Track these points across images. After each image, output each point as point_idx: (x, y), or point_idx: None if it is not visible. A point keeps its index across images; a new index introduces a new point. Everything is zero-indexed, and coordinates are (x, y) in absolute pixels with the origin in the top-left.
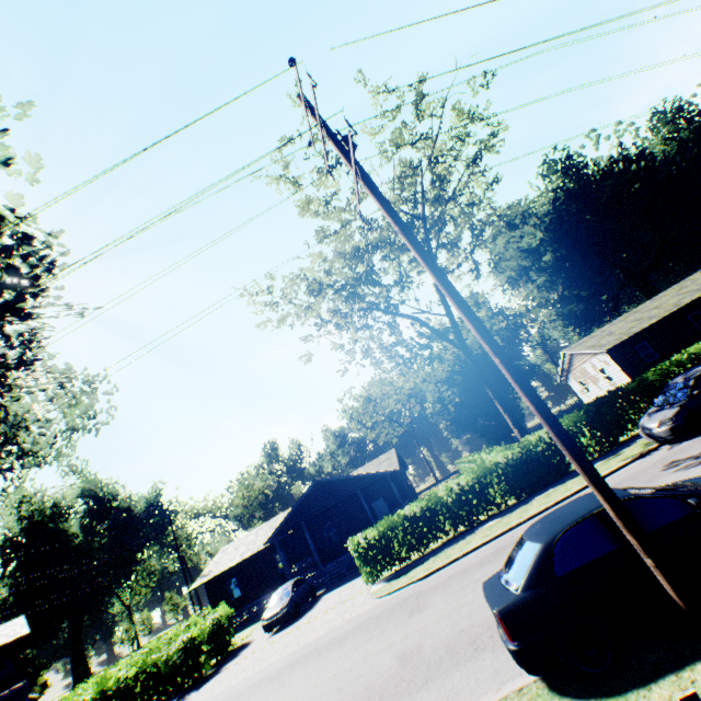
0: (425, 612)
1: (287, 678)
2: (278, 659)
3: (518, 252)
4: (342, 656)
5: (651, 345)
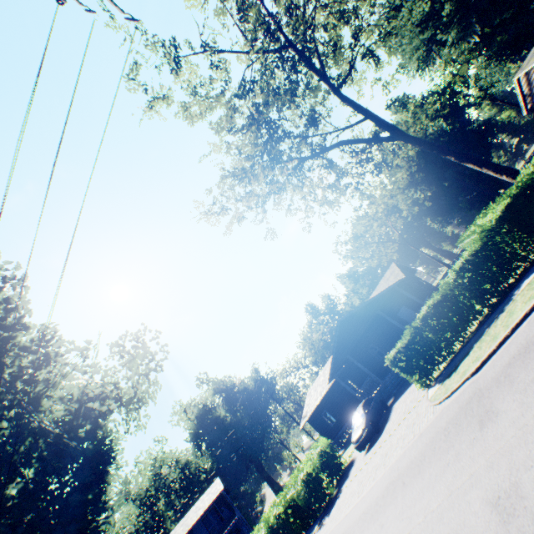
0: (499, 423)
1: (382, 516)
2: (373, 487)
3: (414, 29)
4: (424, 491)
5: None
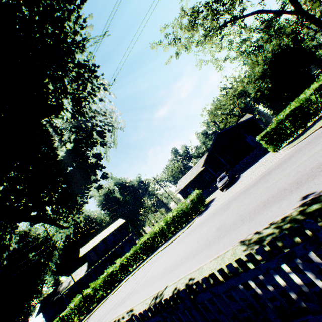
0: None
1: (266, 179)
2: (246, 185)
3: None
4: (301, 156)
5: None
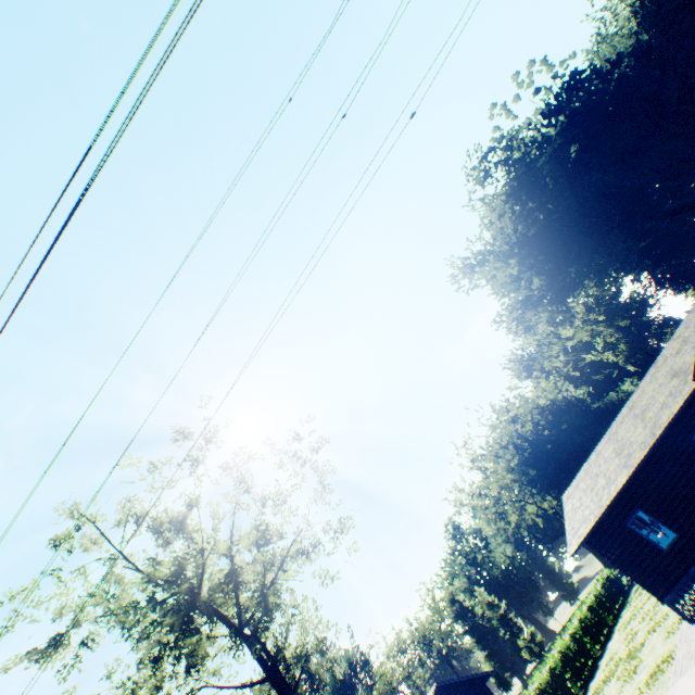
0: None
1: None
2: None
3: (507, 285)
4: None
5: (652, 513)
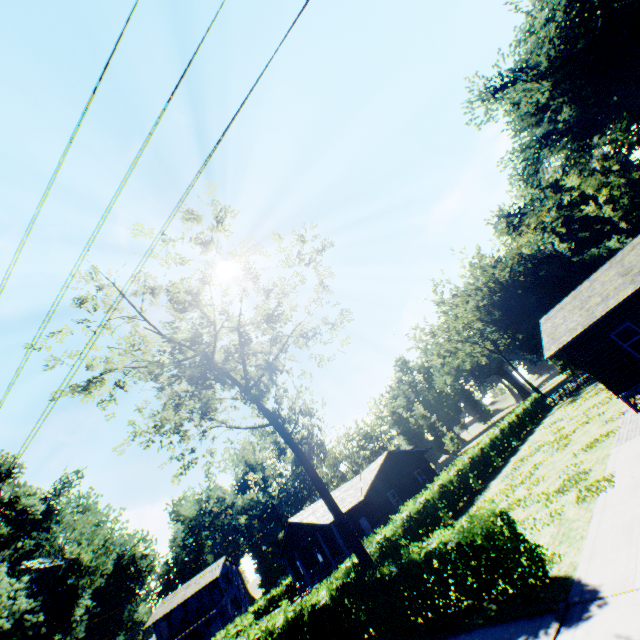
0: None
1: None
2: None
3: (528, 117)
4: None
5: None
